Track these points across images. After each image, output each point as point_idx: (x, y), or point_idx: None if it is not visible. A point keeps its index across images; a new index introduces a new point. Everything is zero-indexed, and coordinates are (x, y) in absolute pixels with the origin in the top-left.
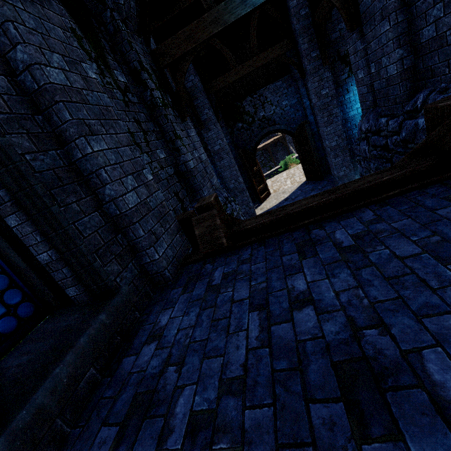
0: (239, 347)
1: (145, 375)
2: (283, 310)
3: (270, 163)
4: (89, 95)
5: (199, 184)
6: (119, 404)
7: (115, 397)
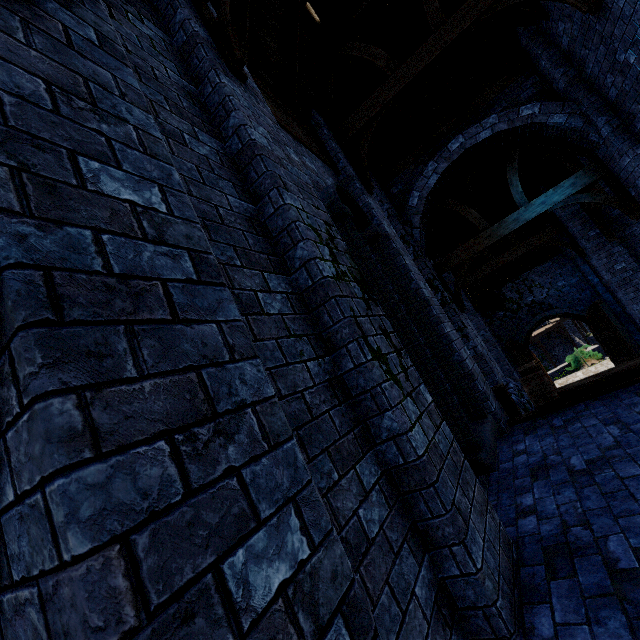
0: (606, 438)
1: (530, 463)
2: (636, 419)
3: (544, 363)
4: (434, 301)
5: (489, 367)
6: (519, 473)
7: (513, 473)
